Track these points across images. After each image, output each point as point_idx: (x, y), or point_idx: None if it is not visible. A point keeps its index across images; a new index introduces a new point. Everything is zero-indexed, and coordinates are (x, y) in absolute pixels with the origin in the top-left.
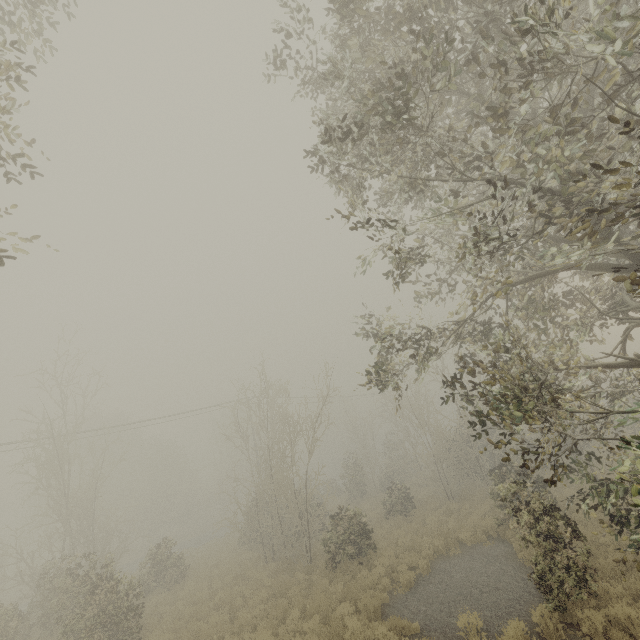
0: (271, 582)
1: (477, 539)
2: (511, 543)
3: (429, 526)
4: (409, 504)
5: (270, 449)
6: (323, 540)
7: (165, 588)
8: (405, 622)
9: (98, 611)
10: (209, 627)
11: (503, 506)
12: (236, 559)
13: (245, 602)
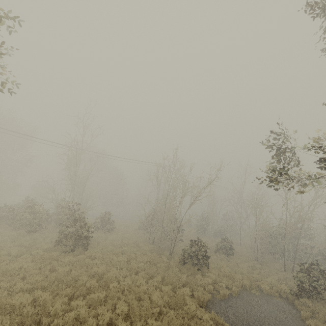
0: (150, 254)
1: (272, 293)
2: (296, 307)
3: (241, 269)
4: (230, 251)
5: (169, 193)
6: (182, 249)
7: (103, 231)
8: (221, 320)
9: (75, 229)
10: (117, 260)
11: (299, 285)
12: (136, 234)
13: (135, 256)
